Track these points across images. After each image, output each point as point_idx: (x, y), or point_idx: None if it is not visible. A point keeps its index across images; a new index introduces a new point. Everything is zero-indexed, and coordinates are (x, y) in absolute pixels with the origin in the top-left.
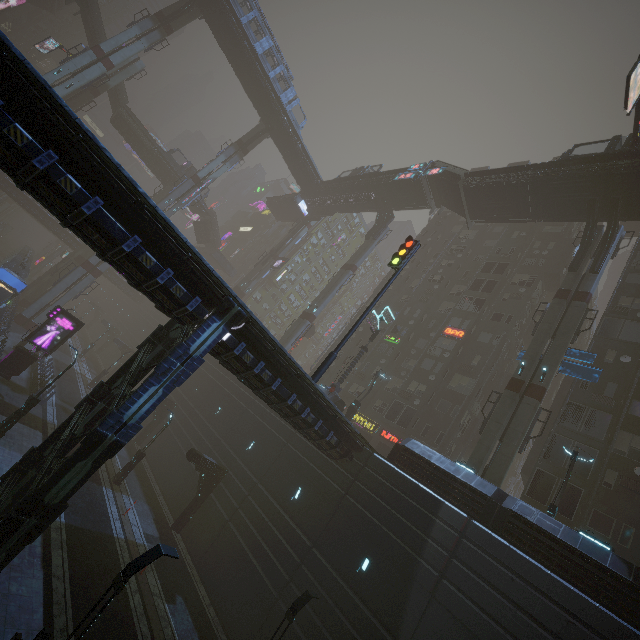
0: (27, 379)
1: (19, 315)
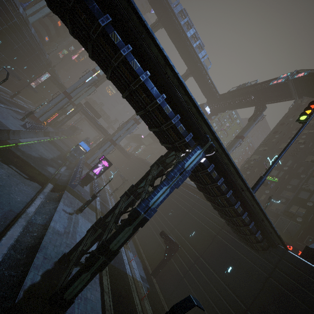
0: (89, 188)
1: (86, 162)
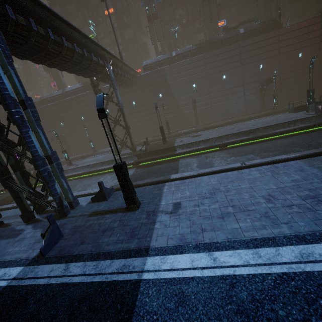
0: None
1: None
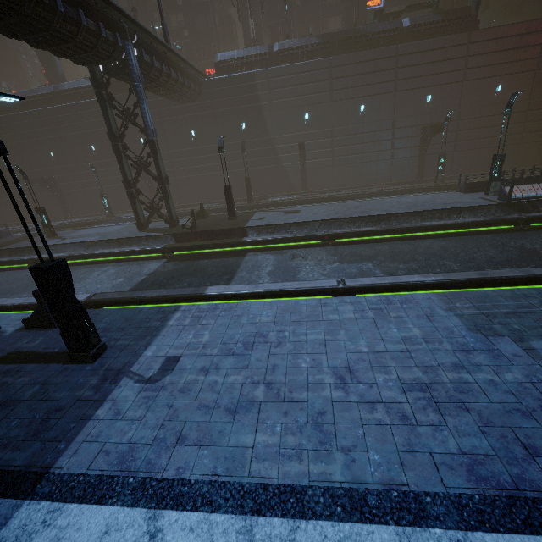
0: None
1: None
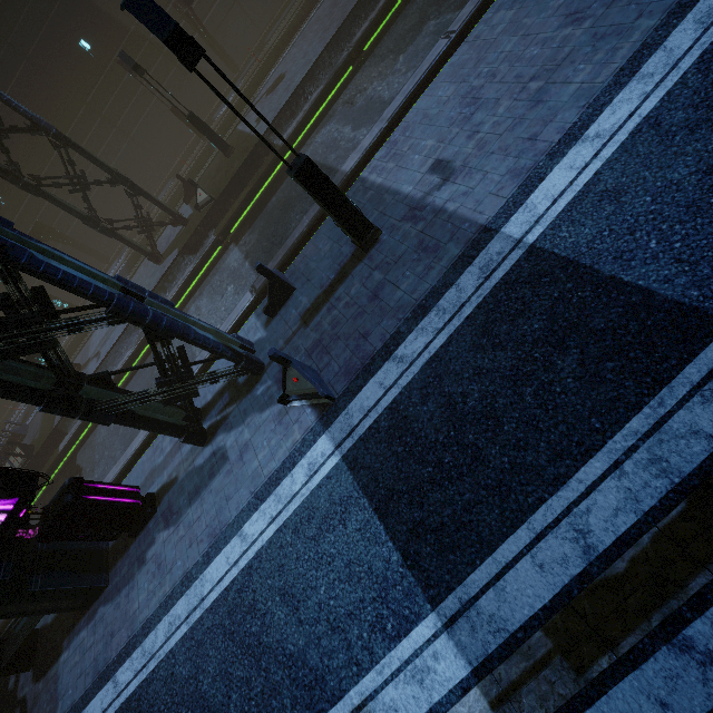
0: None
1: None
